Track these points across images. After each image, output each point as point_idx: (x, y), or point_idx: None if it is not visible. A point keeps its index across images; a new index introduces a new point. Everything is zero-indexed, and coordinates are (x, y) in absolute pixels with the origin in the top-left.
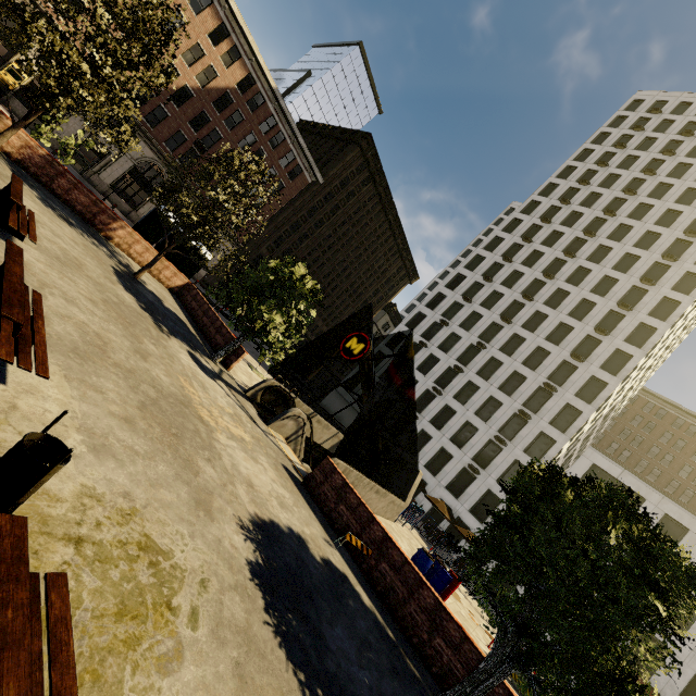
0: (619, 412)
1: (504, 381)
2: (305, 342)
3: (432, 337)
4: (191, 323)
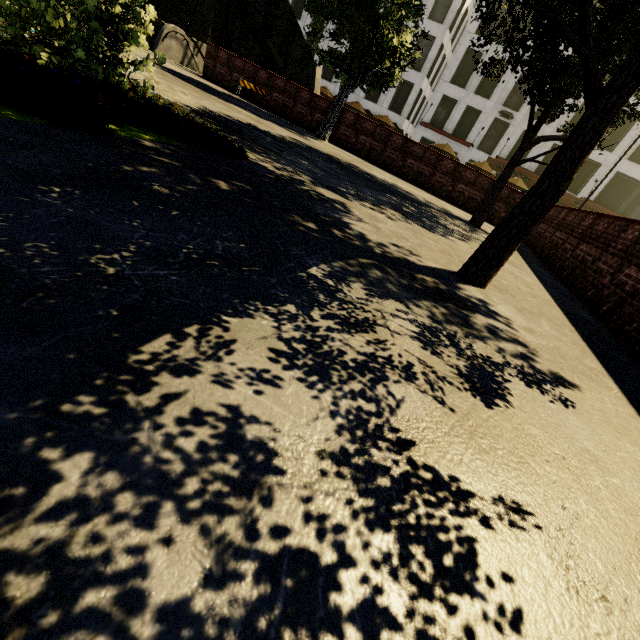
0: None
1: None
2: (171, 3)
3: None
4: None
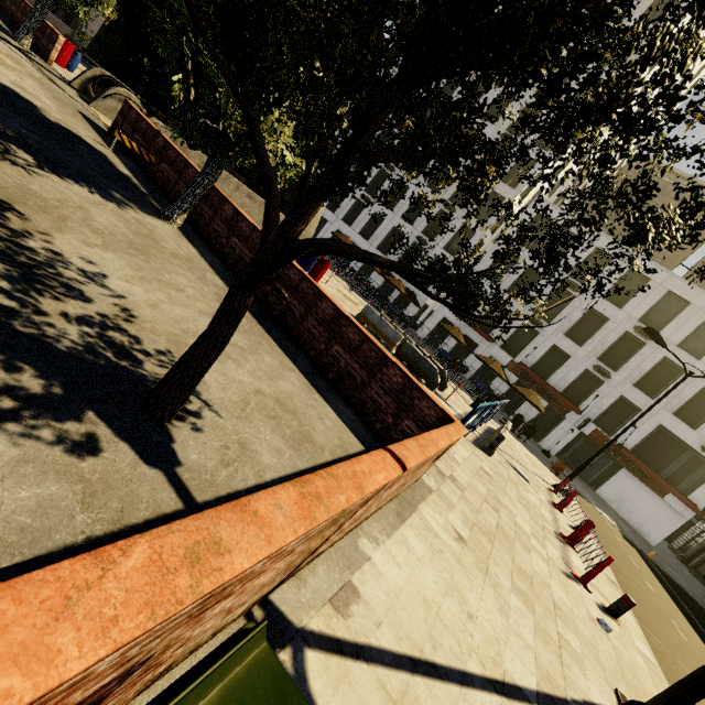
0: None
1: None
2: None
3: None
4: (7, 24)
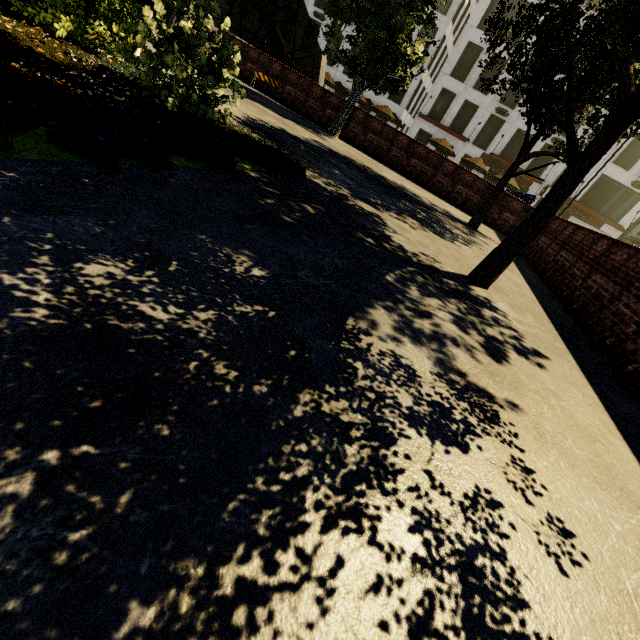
0: None
1: None
2: None
3: None
4: None
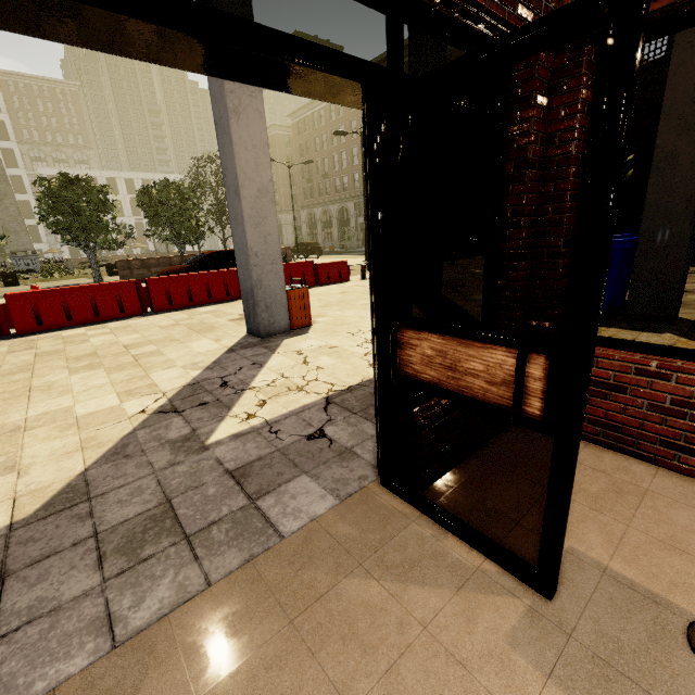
0: None
1: None
2: None
3: None
4: None
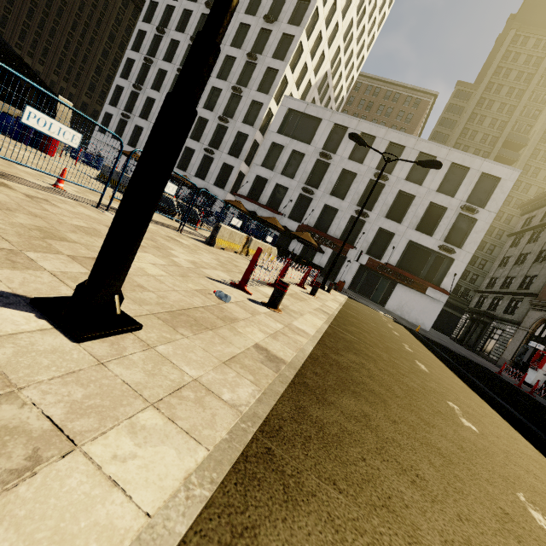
0: (346, 99)
1: (220, 69)
2: None
3: (157, 53)
4: None
